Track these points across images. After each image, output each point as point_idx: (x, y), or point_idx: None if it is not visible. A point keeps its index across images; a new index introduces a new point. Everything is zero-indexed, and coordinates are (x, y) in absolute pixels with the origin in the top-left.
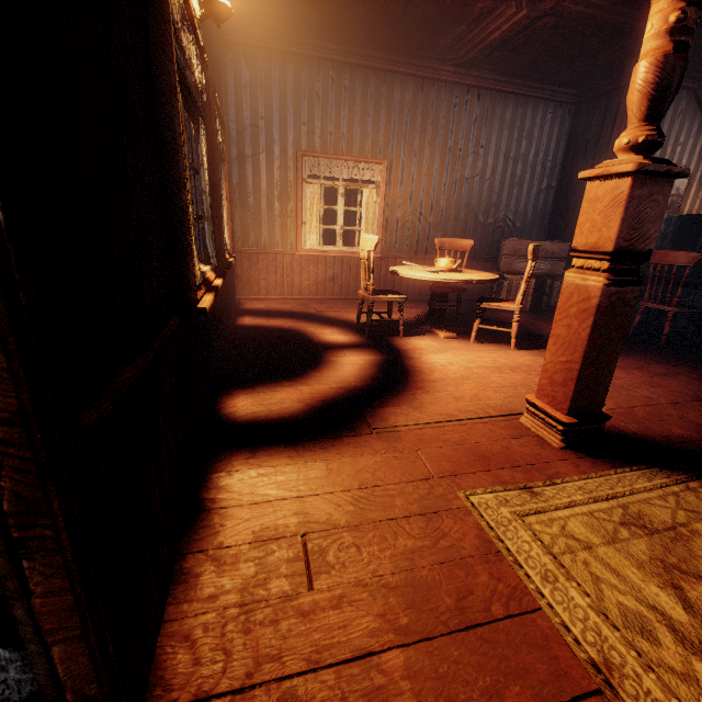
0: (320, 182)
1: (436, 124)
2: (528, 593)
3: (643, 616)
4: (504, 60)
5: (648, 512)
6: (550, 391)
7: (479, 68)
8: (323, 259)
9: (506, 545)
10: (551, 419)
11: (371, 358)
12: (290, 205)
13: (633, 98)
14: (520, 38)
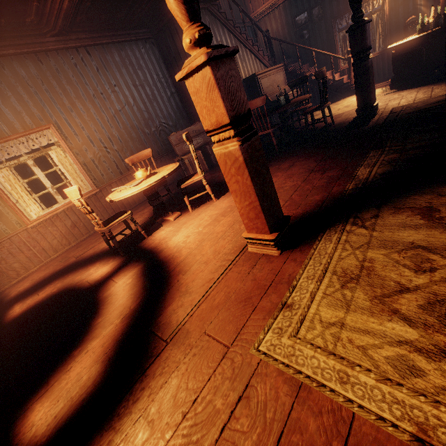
0: (5, 165)
1: (70, 83)
2: (342, 407)
3: (402, 356)
4: (86, 21)
5: (346, 266)
6: (252, 225)
7: (74, 32)
8: (55, 217)
9: (305, 374)
10: (264, 241)
11: (134, 271)
12: None
13: (172, 6)
14: (85, 2)
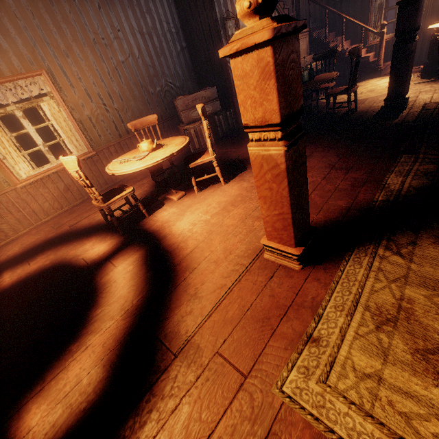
0: None
1: (67, 20)
2: None
3: None
4: None
5: (381, 302)
6: (276, 234)
7: None
8: (46, 179)
9: (338, 435)
10: (286, 253)
11: (135, 257)
12: None
13: None
14: None
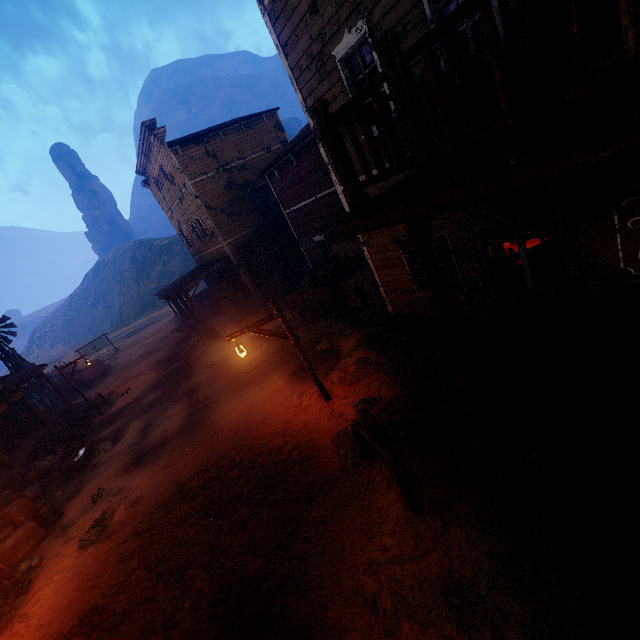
0: None
1: None
2: None
3: None
4: None
5: None
6: None
7: None
8: None
9: None
10: None
11: None
12: None
13: None
14: None
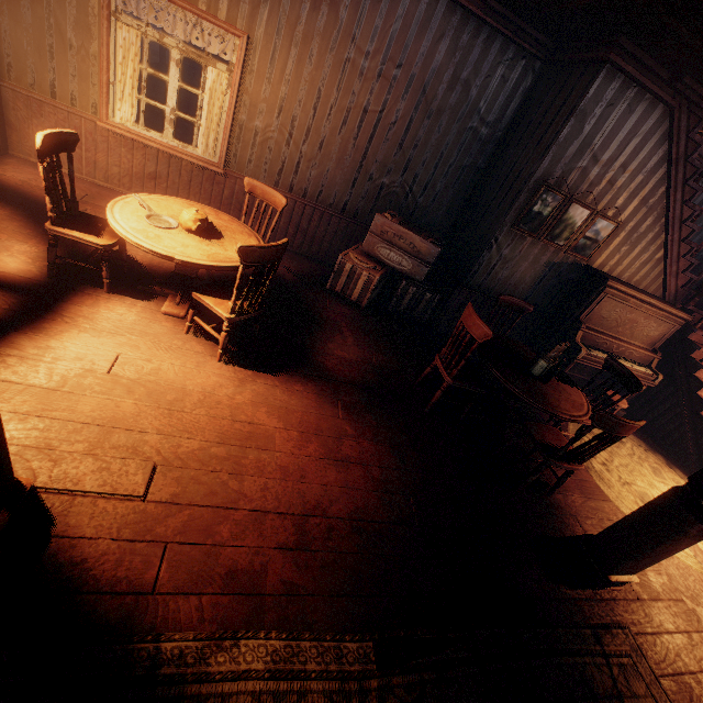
0: (141, 28)
1: (336, 6)
2: None
3: None
4: None
5: None
6: None
7: None
8: (141, 145)
9: None
10: None
11: None
12: (93, 46)
13: None
14: None
